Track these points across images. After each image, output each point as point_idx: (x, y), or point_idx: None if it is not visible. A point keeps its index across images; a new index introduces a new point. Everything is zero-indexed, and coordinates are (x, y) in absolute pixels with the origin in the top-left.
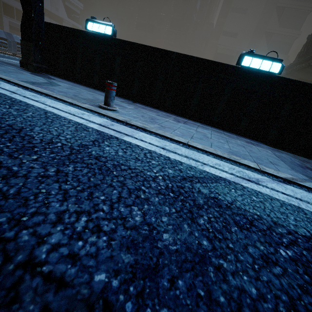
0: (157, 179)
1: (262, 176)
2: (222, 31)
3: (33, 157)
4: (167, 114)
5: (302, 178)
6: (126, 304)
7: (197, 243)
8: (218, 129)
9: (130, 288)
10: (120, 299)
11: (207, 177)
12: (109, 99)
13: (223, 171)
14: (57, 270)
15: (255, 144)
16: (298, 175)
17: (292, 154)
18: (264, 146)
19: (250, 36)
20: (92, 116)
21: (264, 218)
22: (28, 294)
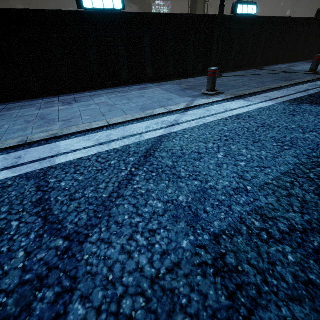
0: (133, 172)
1: (174, 116)
2: None
3: (21, 255)
4: (45, 100)
5: (190, 101)
6: (204, 237)
7: (194, 186)
8: (109, 90)
9: (198, 232)
10: (200, 239)
11: (154, 143)
12: None
13: (155, 130)
14: (167, 264)
15: (144, 87)
16: (187, 99)
17: (170, 82)
18: (151, 85)
19: None
20: None
21: (200, 144)
22: (173, 284)
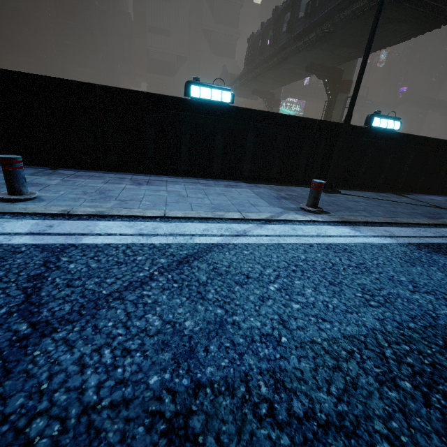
0: (154, 276)
1: (248, 225)
2: (146, 26)
3: None
4: (117, 175)
5: (278, 212)
6: (183, 381)
7: (213, 314)
8: (191, 179)
9: (180, 372)
10: (176, 381)
11: (201, 249)
12: (17, 183)
13: (213, 236)
14: (116, 397)
15: (234, 185)
16: (276, 210)
17: (269, 186)
18: (243, 184)
19: (186, 35)
20: (4, 223)
21: (256, 267)
22: (106, 423)
